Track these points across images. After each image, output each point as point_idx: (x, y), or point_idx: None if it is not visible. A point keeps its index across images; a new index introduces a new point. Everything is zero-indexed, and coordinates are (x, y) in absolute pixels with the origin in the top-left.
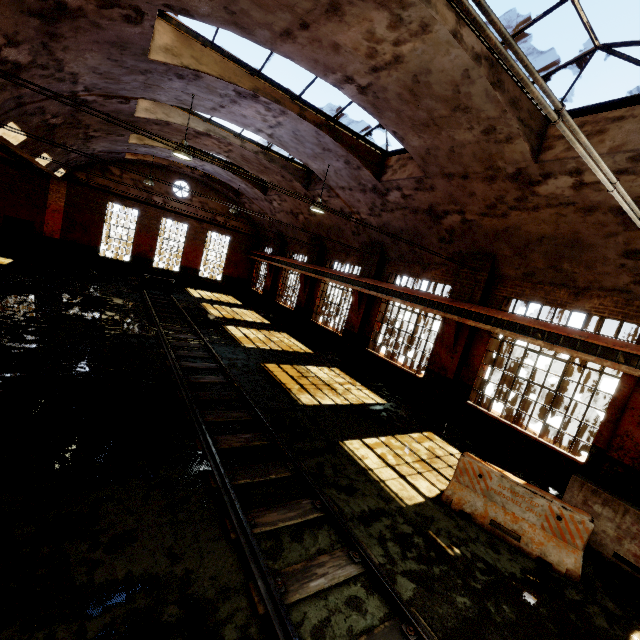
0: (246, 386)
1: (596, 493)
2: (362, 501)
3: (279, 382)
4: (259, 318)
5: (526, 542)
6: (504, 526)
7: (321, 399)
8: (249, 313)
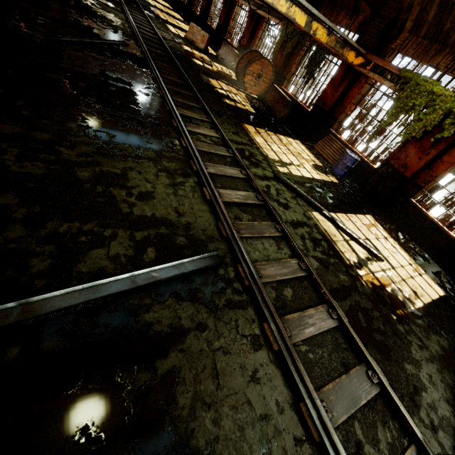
0: (141, 5)
1: (225, 44)
2: (159, 24)
3: (156, 12)
4: (168, 6)
5: (196, 44)
6: (194, 41)
7: (170, 21)
8: (164, 3)
